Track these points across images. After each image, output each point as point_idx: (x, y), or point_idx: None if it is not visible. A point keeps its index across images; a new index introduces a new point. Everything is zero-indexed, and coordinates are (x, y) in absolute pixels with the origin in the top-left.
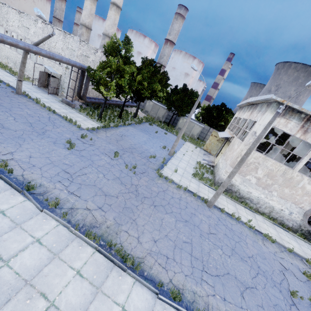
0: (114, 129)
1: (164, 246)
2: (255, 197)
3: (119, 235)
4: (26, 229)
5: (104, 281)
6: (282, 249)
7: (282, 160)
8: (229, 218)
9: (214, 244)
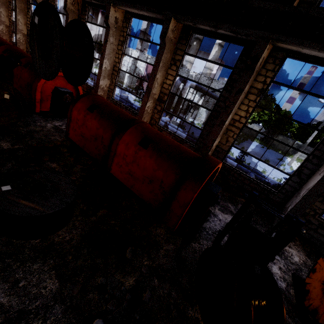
0: (243, 144)
1: None
2: None
3: None
4: None
5: None
6: None
7: None
8: None
9: None
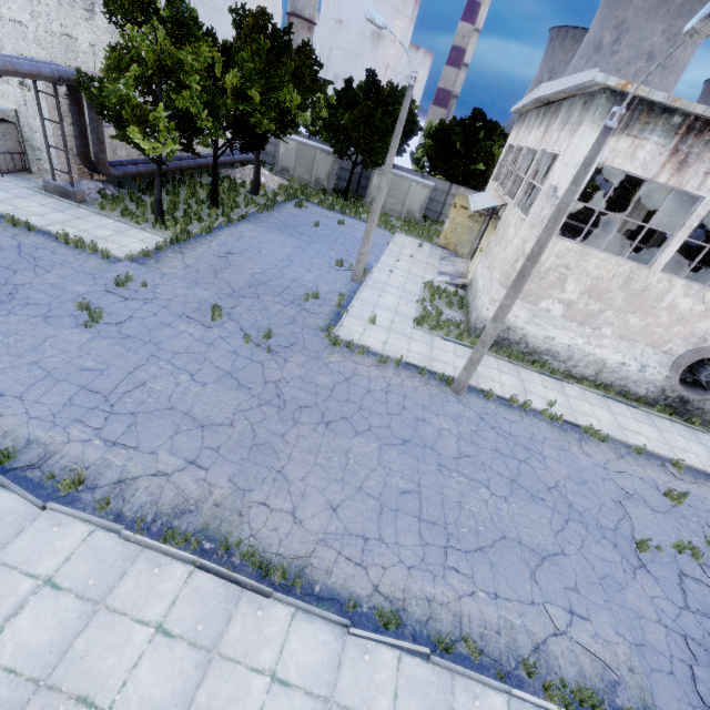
0: (204, 241)
1: (355, 515)
2: (563, 346)
3: (247, 518)
4: (13, 563)
5: (224, 630)
6: (621, 451)
7: (628, 237)
8: (505, 410)
9: (471, 480)
